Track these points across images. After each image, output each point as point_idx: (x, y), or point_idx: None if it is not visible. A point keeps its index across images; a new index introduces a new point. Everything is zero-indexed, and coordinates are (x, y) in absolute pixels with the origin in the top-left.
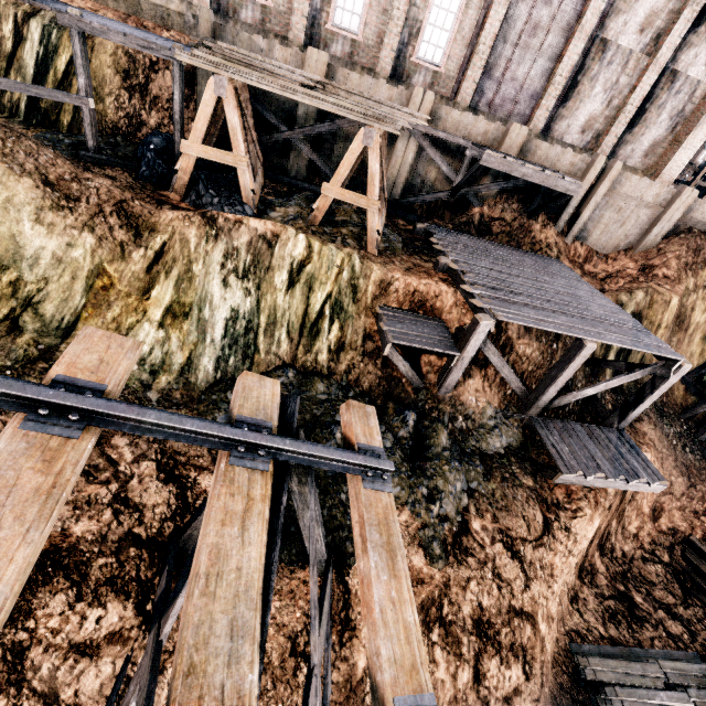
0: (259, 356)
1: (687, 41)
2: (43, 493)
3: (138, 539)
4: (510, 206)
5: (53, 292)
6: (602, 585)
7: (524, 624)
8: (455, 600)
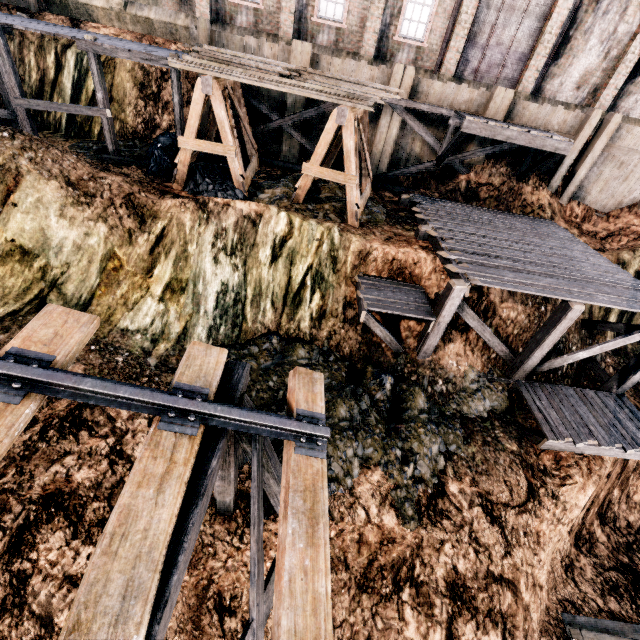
0: (247, 325)
1: None
2: None
3: None
4: (498, 171)
5: (74, 275)
6: (602, 555)
7: (504, 591)
8: (427, 561)
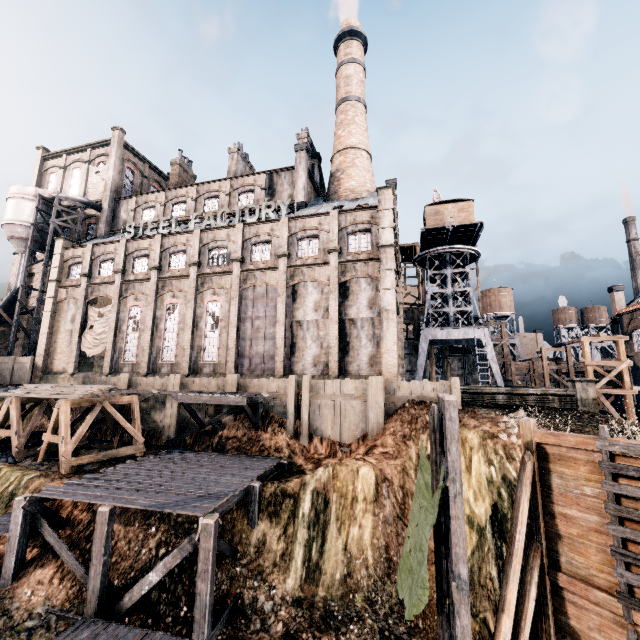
0: None
1: (347, 305)
2: None
3: None
4: (243, 425)
5: None
6: None
7: None
8: None
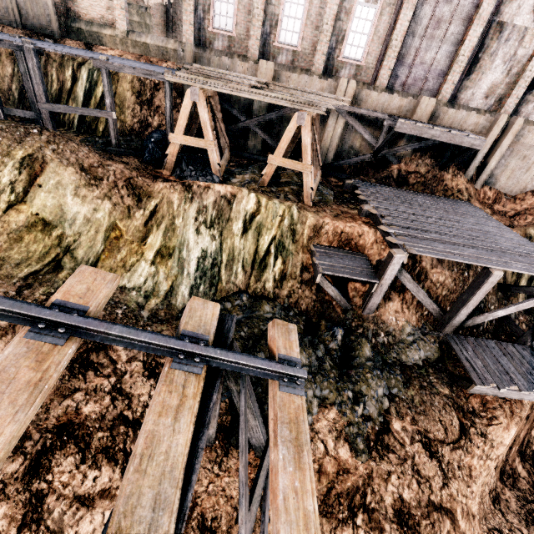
0: (222, 285)
1: None
2: (32, 385)
3: (126, 420)
4: (423, 162)
5: (83, 242)
6: (524, 489)
7: (443, 519)
8: (377, 490)
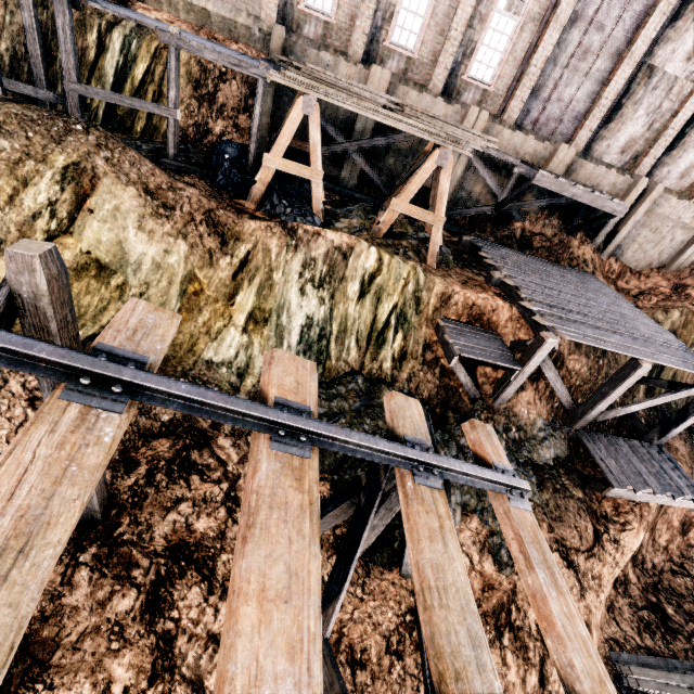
0: (330, 362)
1: None
2: (306, 510)
3: None
4: (550, 222)
5: (153, 296)
6: (635, 595)
7: None
8: (521, 606)
